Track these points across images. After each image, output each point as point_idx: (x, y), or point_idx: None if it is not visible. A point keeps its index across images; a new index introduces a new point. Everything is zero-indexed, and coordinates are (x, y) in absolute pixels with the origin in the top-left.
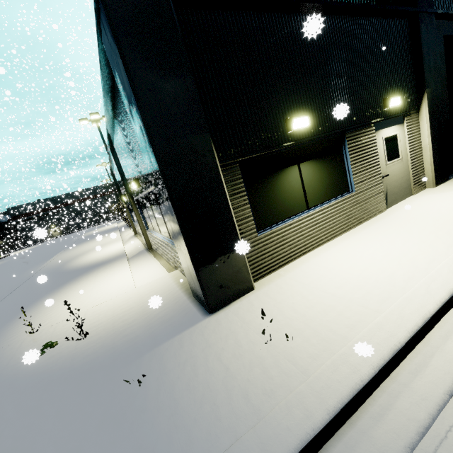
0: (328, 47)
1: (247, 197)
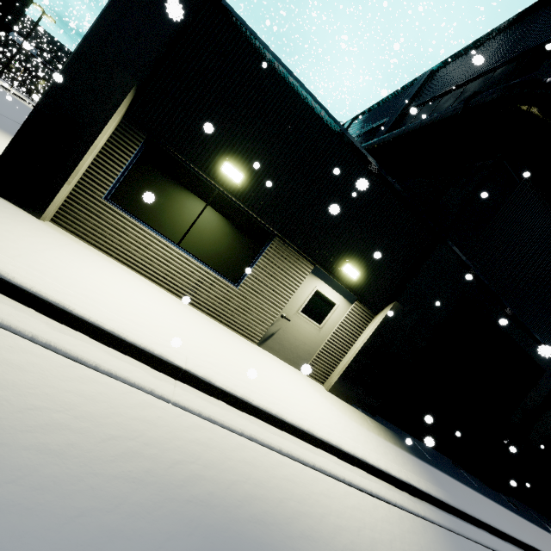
0: (326, 165)
1: (127, 163)
